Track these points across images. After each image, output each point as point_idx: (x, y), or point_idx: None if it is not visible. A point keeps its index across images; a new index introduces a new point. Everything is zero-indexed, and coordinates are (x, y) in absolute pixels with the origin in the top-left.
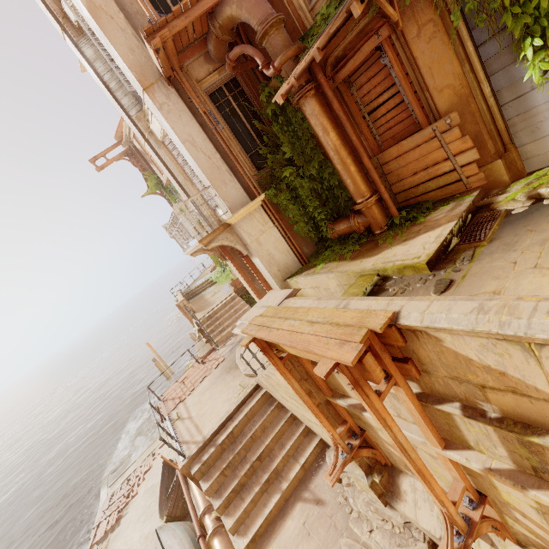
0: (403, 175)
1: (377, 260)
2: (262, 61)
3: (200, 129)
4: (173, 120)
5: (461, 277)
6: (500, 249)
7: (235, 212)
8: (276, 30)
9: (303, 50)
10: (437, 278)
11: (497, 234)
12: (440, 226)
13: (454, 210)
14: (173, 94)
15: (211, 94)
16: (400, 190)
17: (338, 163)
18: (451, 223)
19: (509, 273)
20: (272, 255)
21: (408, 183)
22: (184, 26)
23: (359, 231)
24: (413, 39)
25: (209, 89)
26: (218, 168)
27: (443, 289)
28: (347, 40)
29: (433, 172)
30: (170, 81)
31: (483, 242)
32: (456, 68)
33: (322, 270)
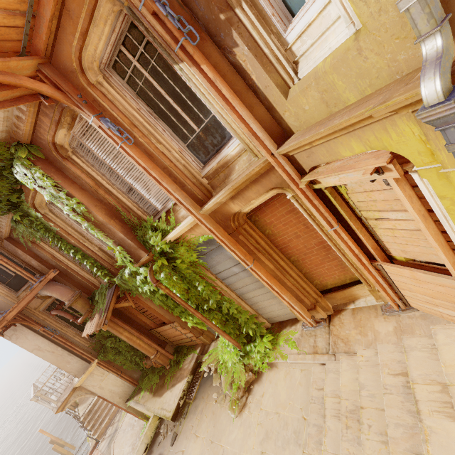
0: (170, 336)
1: (160, 403)
2: (71, 319)
3: (43, 339)
4: (21, 341)
5: (180, 432)
6: (194, 410)
7: (80, 376)
8: (76, 302)
9: (93, 311)
10: (175, 429)
11: (197, 394)
12: (183, 379)
13: (190, 363)
14: (19, 327)
15: (48, 308)
16: (172, 340)
17: (132, 345)
18: (186, 379)
19: (190, 435)
20: (113, 390)
21: (174, 339)
22: (17, 312)
23: (158, 367)
24: (145, 301)
25: (46, 307)
26: (61, 355)
27: (173, 443)
28: (118, 293)
29: (181, 337)
30: (14, 323)
31: (191, 401)
32: (167, 310)
33: (142, 401)
